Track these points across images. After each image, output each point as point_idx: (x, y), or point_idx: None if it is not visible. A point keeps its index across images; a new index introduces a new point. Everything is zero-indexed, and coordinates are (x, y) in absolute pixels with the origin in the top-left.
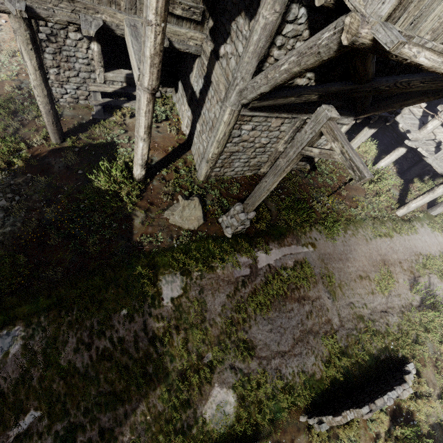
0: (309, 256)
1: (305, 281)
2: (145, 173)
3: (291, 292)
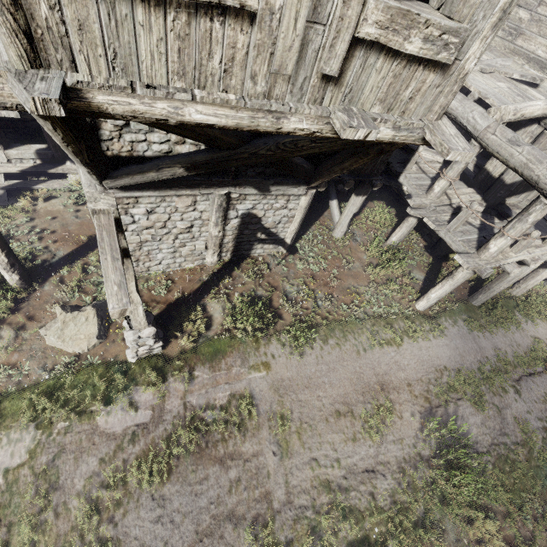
0: (254, 385)
1: (236, 428)
2: (19, 277)
3: (212, 447)
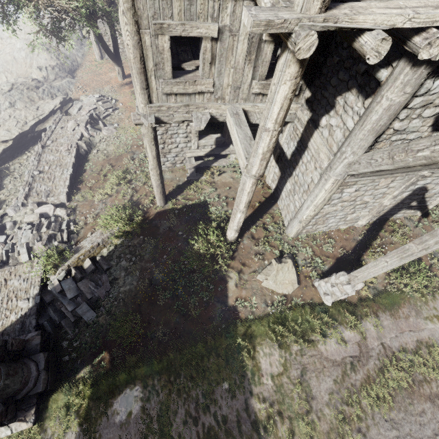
0: (437, 336)
1: (438, 373)
2: (237, 235)
3: (419, 386)
